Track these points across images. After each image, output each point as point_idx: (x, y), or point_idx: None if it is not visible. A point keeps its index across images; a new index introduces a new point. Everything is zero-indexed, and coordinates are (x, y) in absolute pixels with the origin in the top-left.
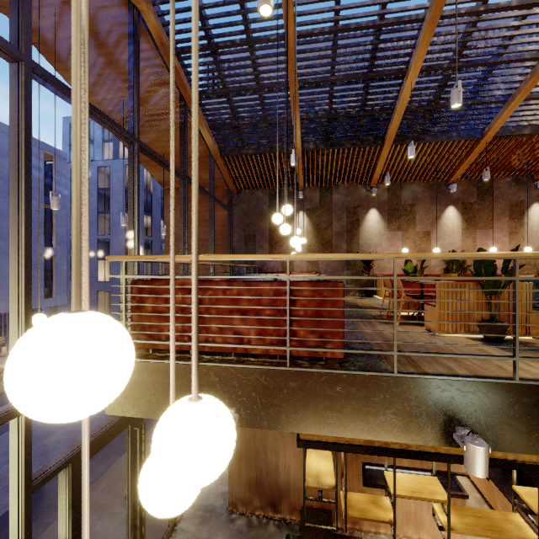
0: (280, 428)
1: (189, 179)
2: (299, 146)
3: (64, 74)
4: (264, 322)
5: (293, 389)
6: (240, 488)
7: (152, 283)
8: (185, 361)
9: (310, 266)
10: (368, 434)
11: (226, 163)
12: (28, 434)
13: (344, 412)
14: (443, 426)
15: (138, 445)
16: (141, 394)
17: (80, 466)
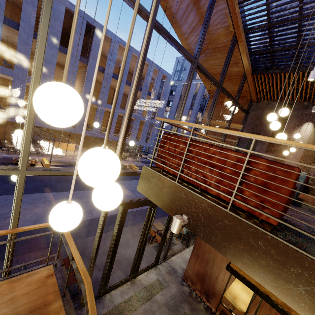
0: (209, 243)
1: (222, 88)
2: None
3: (176, 30)
4: (223, 176)
5: (226, 225)
6: (192, 272)
7: (171, 135)
8: (173, 180)
9: (300, 167)
10: (273, 289)
11: (254, 80)
12: None
13: (259, 261)
14: None
15: (151, 216)
16: (151, 187)
17: (127, 209)
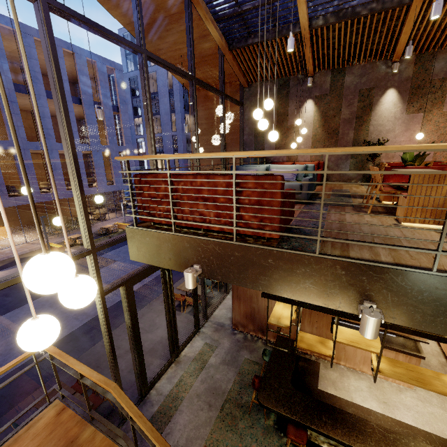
0: (229, 282)
1: (197, 80)
2: (305, 25)
3: None
4: (220, 207)
5: (237, 257)
6: (240, 316)
7: (146, 176)
8: (169, 232)
9: (313, 155)
10: (290, 295)
11: (235, 57)
12: (96, 265)
13: (274, 277)
14: (352, 298)
15: (168, 281)
16: (147, 250)
17: (131, 286)
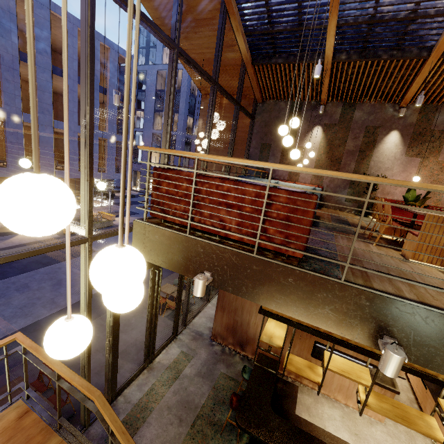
0: (240, 295)
1: (219, 86)
2: (329, 57)
3: None
4: (244, 216)
5: (255, 271)
6: (221, 328)
7: (167, 171)
8: (182, 233)
9: (314, 179)
10: (306, 319)
11: (256, 72)
12: (90, 255)
13: (291, 297)
14: (372, 331)
15: (156, 281)
16: (153, 248)
17: None
